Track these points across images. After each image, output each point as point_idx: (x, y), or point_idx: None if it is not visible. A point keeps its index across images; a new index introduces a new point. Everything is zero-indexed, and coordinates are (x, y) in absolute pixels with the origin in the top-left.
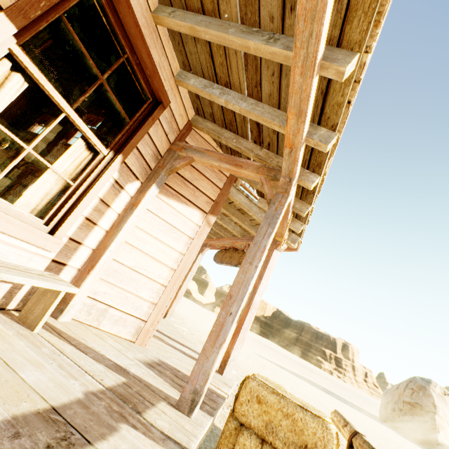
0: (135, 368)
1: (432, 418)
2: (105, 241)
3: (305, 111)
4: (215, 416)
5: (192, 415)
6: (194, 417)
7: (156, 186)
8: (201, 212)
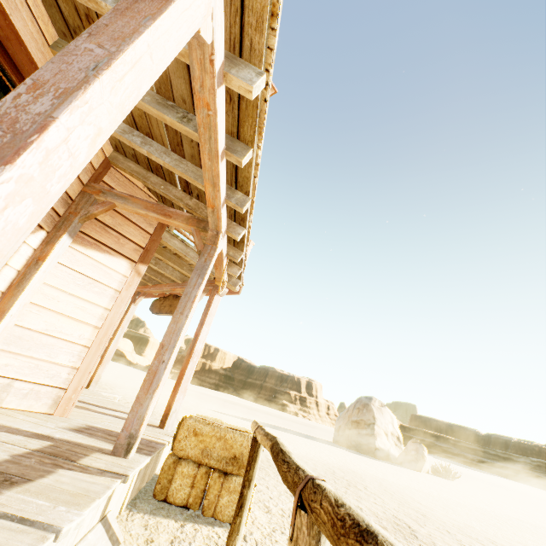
0: (60, 434)
1: (372, 429)
2: (2, 305)
3: (218, 184)
4: (157, 465)
5: (129, 456)
6: (131, 458)
7: (69, 236)
8: (129, 261)
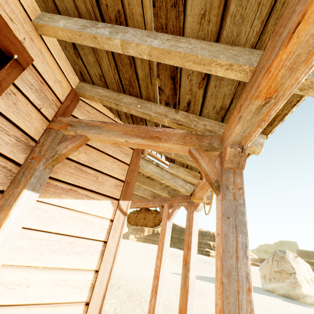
0: None
1: (294, 278)
2: None
3: None
4: None
5: None
6: None
7: (32, 190)
8: (111, 200)
